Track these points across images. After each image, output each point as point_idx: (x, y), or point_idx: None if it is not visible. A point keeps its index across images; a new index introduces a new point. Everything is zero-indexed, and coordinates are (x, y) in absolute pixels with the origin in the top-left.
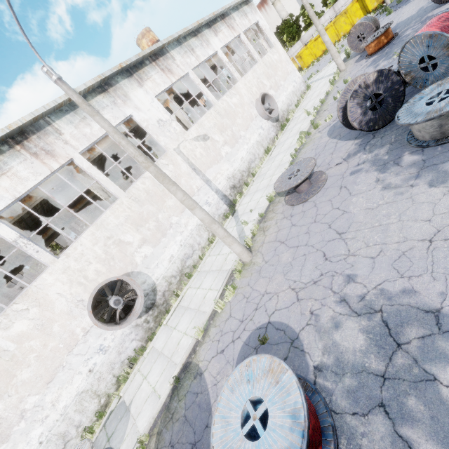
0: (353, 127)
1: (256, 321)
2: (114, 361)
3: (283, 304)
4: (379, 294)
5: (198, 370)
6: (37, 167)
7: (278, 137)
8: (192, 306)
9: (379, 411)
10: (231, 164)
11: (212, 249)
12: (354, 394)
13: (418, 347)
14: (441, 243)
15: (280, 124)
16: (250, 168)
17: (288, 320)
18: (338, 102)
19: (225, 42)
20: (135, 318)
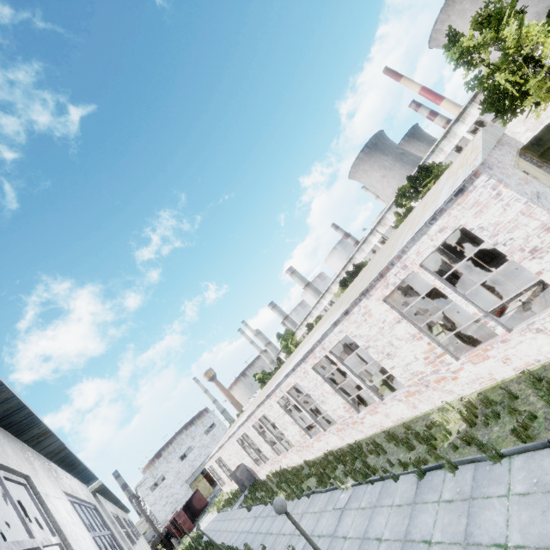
0: None
1: None
2: None
3: None
4: None
5: None
6: (383, 229)
7: None
8: None
9: None
10: None
11: None
12: None
13: None
14: None
15: None
16: None
17: None
18: None
19: (472, 122)
20: None
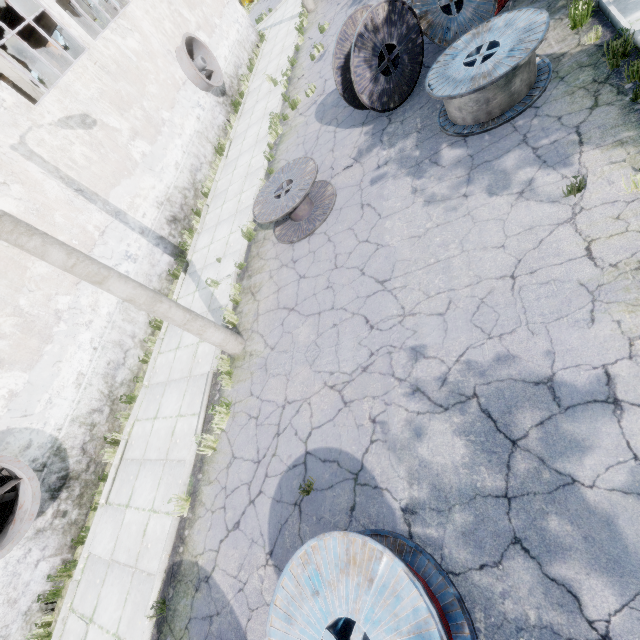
0: (359, 104)
1: (284, 456)
2: (4, 623)
3: (323, 416)
4: (467, 370)
5: (200, 573)
6: None
7: (233, 125)
8: (153, 456)
9: (515, 551)
10: (159, 176)
11: (162, 340)
12: (474, 536)
13: (540, 439)
14: (528, 279)
15: (231, 101)
16: (197, 183)
17: (339, 442)
18: (334, 57)
19: None
20: (27, 525)
